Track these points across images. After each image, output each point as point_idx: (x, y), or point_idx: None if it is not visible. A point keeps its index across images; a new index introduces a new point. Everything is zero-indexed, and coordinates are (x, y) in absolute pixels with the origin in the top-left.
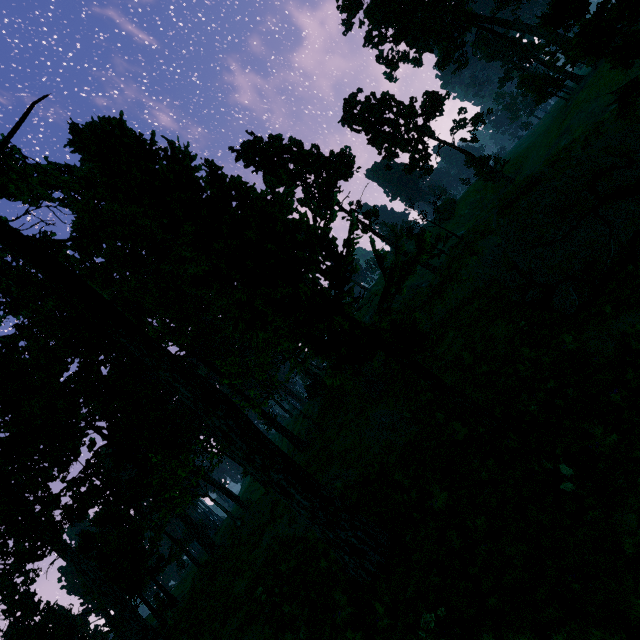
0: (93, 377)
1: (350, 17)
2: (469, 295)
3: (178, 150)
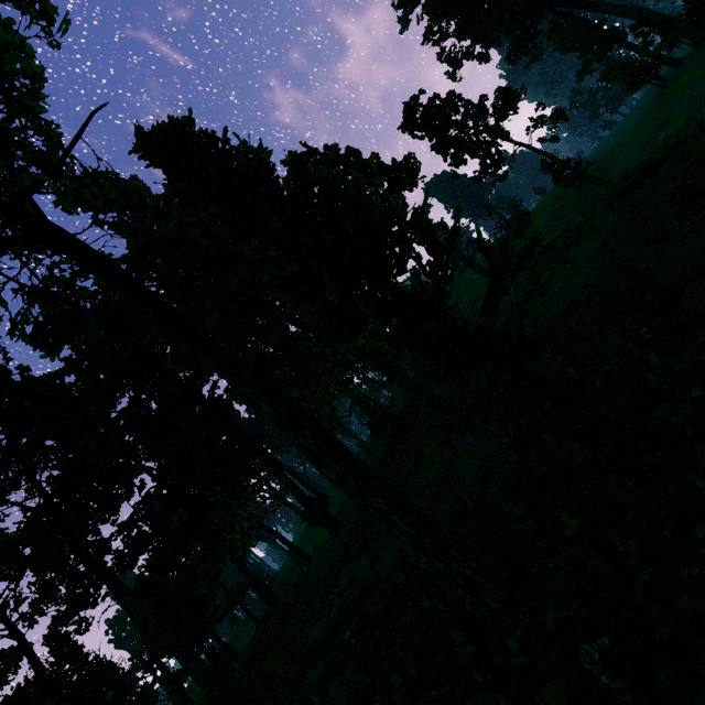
0: (143, 413)
1: (407, 13)
2: (563, 309)
3: (251, 148)
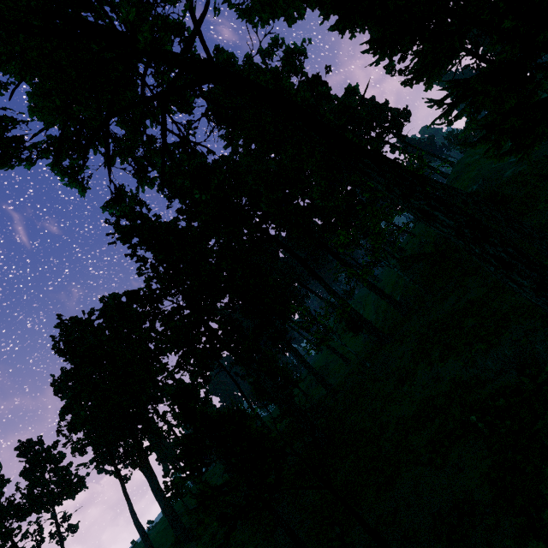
0: None
1: None
2: None
3: None
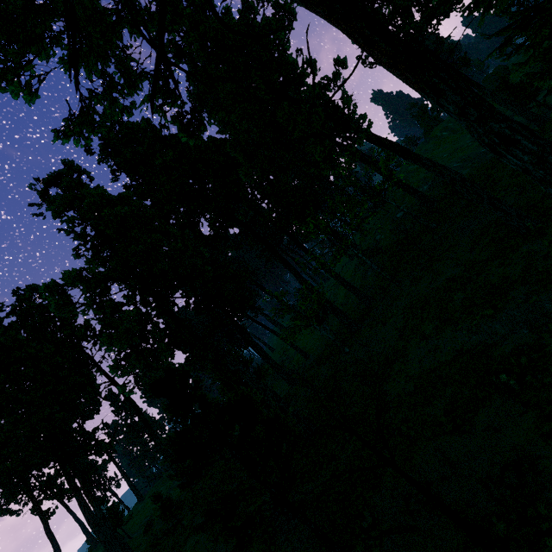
0: None
1: None
2: None
3: None
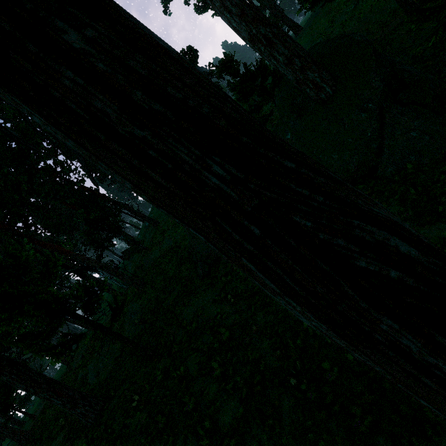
0: None
1: None
2: None
3: None
